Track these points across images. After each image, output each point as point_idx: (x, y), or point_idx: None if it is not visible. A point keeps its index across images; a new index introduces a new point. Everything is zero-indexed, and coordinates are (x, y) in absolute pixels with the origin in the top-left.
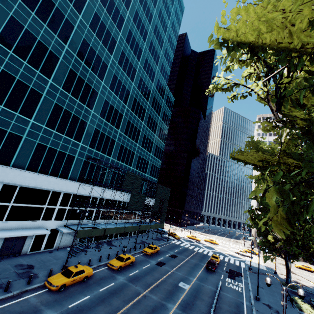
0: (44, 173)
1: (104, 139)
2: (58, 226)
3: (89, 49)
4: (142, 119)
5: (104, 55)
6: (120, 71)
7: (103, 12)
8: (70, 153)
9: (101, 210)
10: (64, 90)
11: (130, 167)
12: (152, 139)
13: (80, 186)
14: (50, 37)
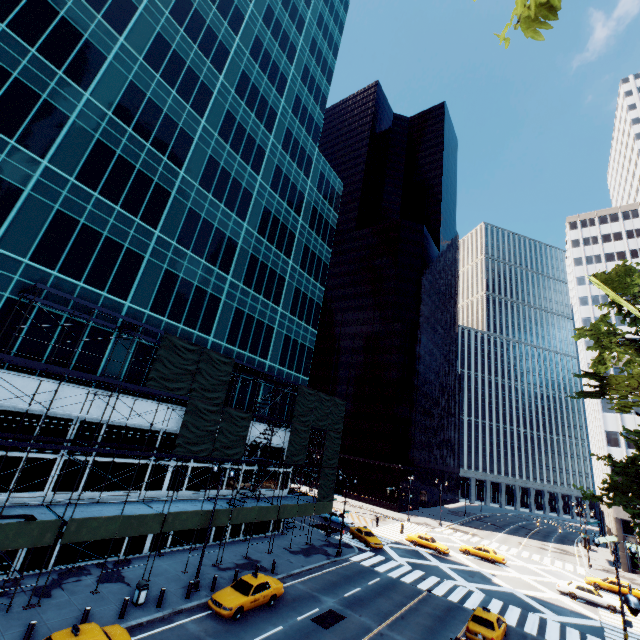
0: None
1: (96, 247)
2: None
3: None
4: (242, 215)
5: (92, 27)
6: (154, 80)
7: None
8: None
9: (89, 461)
10: None
11: (205, 337)
12: (282, 271)
13: None
14: None
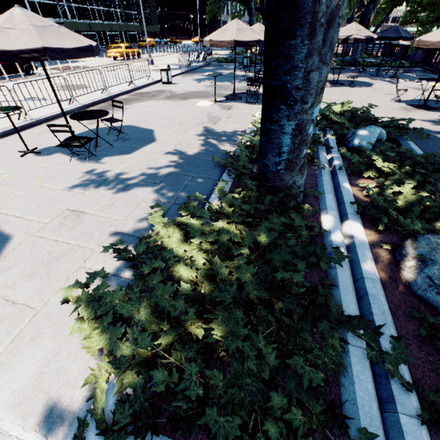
0: None
1: None
2: None
3: None
4: None
5: None
6: None
7: None
8: None
9: (72, 6)
10: None
11: None
12: None
13: None
14: None
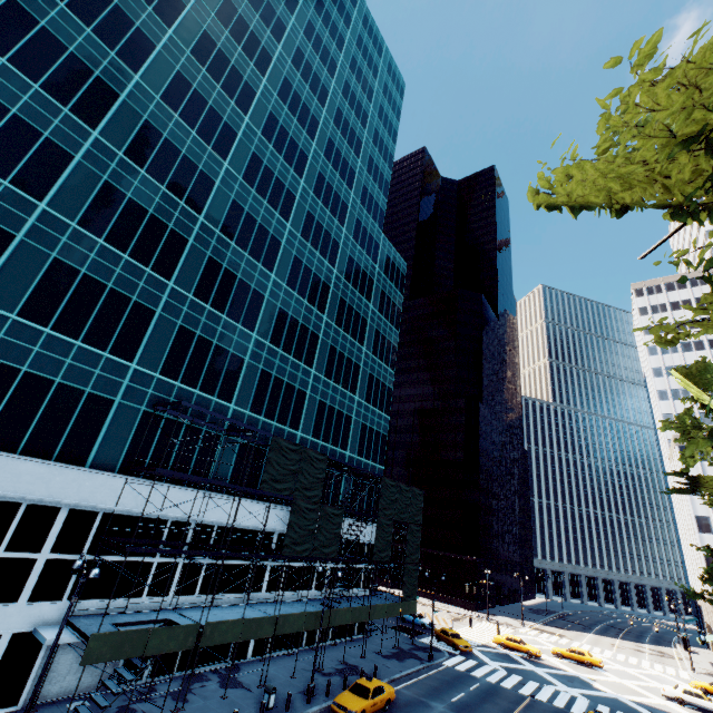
0: (4, 448)
1: (208, 355)
2: (42, 622)
3: (160, 144)
4: (321, 308)
5: (205, 158)
6: (250, 195)
7: (200, 74)
8: (97, 392)
9: (203, 563)
10: (83, 229)
11: (294, 432)
12: (357, 358)
13: (128, 486)
14: (50, 110)
